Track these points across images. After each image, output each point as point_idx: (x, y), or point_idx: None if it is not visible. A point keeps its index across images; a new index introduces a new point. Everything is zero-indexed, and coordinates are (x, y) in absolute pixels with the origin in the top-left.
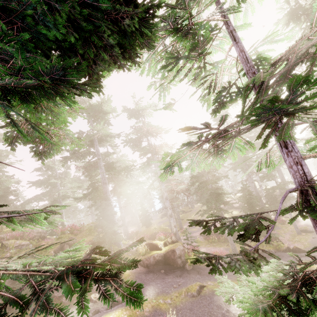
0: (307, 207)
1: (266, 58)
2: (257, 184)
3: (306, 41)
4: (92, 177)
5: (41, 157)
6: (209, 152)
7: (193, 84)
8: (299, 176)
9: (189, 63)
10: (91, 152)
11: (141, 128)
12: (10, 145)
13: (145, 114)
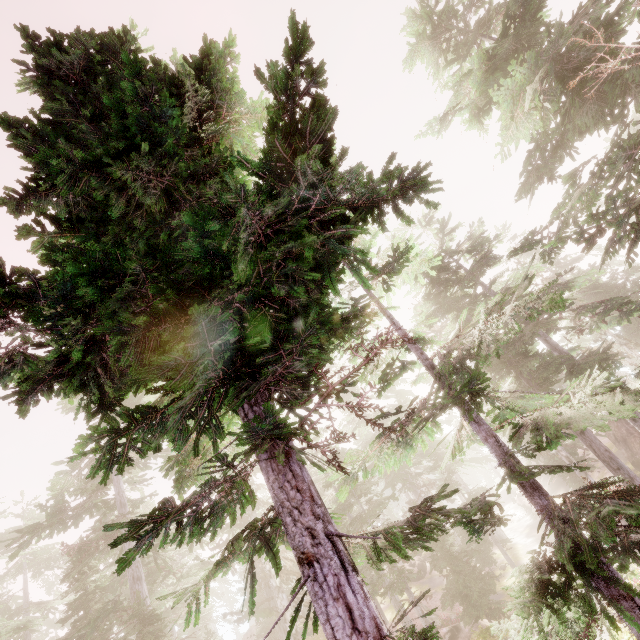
0: (515, 475)
1: (424, 338)
2: None
3: (434, 301)
4: (82, 576)
5: (183, 486)
6: (398, 442)
7: (351, 361)
8: (497, 448)
9: (349, 341)
10: (103, 501)
11: None
12: (166, 469)
13: None
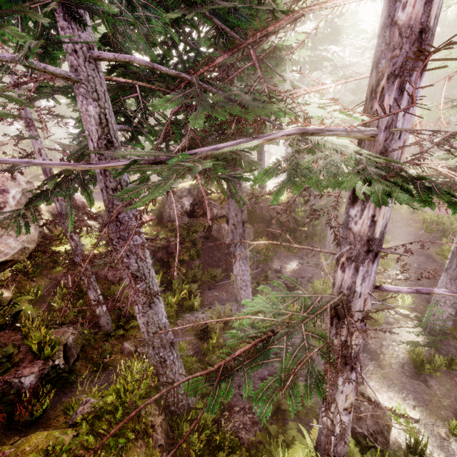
0: None
1: None
2: None
3: None
4: None
5: None
6: None
7: None
8: None
9: None
10: None
11: None
12: None
13: None
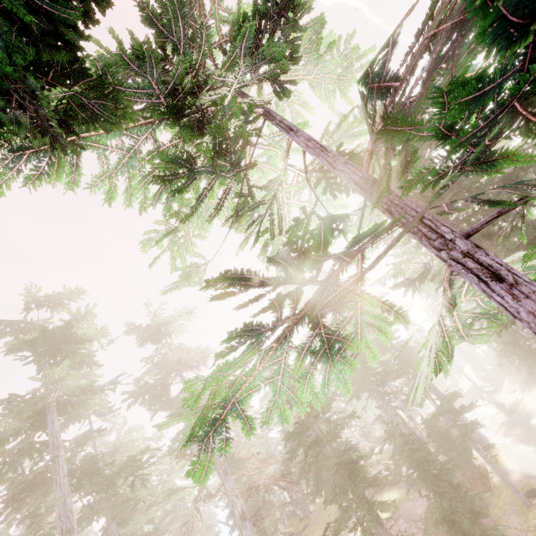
0: None
1: (353, 155)
2: (402, 416)
3: None
4: (36, 519)
5: None
6: (312, 352)
7: (237, 227)
8: None
9: (220, 183)
10: (37, 443)
11: (166, 357)
12: None
13: (173, 330)
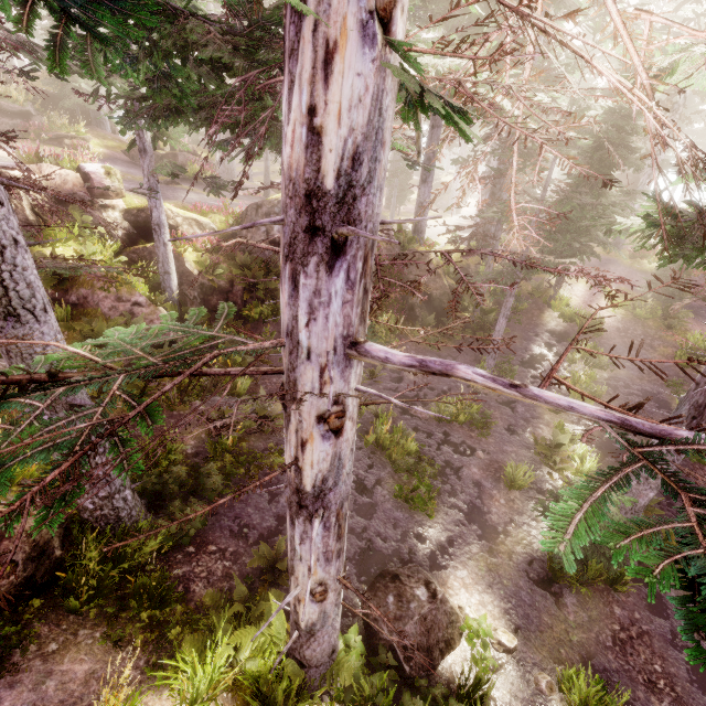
0: None
1: None
2: None
3: None
4: None
5: None
6: None
7: None
8: None
9: None
10: None
11: None
12: None
13: None
